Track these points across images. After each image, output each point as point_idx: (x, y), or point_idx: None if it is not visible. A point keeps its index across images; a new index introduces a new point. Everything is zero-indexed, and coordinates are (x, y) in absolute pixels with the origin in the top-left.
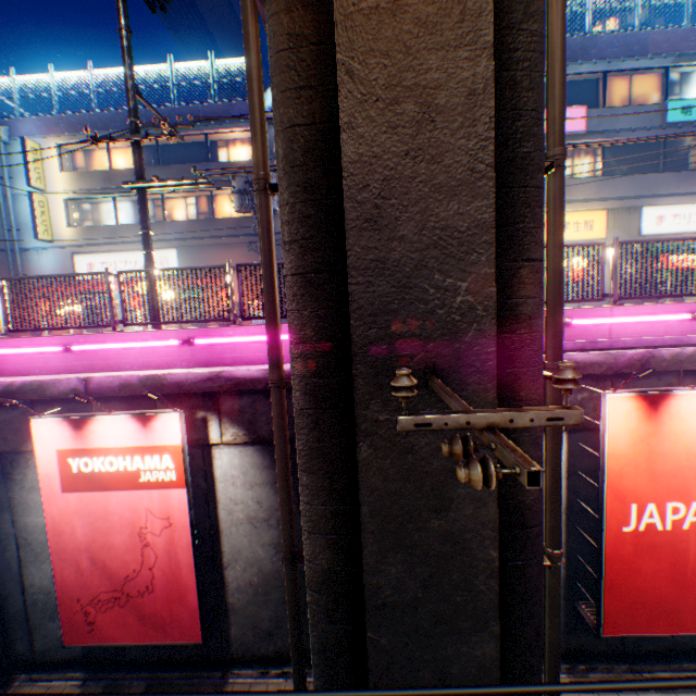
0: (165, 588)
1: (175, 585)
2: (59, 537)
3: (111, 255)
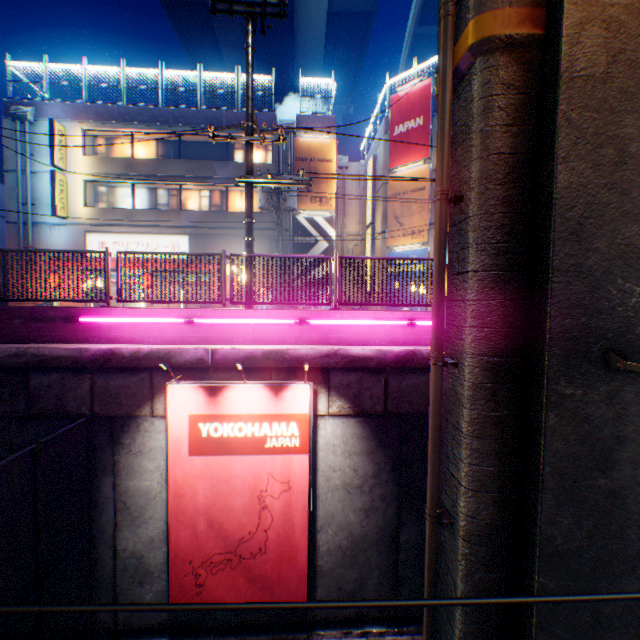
0: (276, 550)
1: (286, 547)
2: (178, 500)
3: (124, 235)
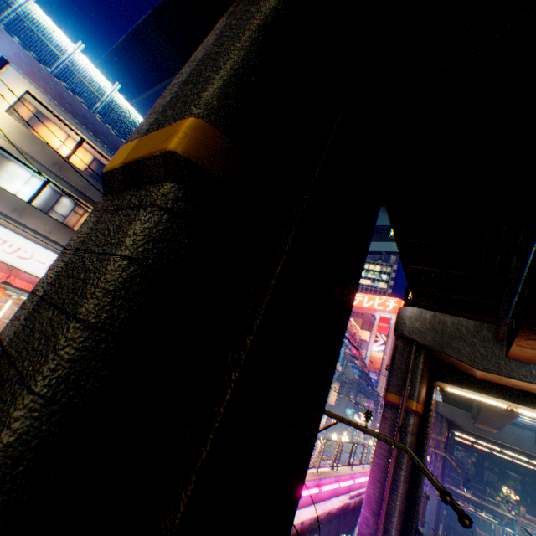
0: None
1: None
2: None
3: None
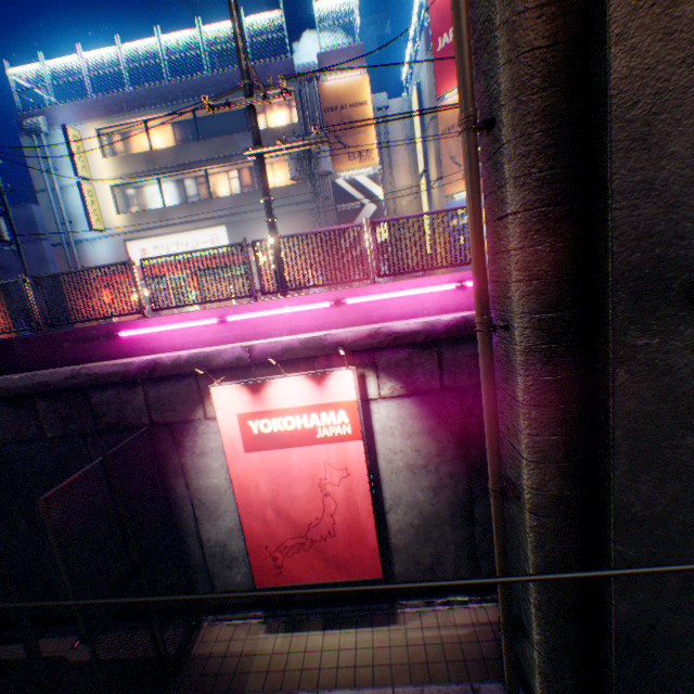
0: (345, 532)
1: (354, 529)
2: (244, 494)
3: (162, 238)
